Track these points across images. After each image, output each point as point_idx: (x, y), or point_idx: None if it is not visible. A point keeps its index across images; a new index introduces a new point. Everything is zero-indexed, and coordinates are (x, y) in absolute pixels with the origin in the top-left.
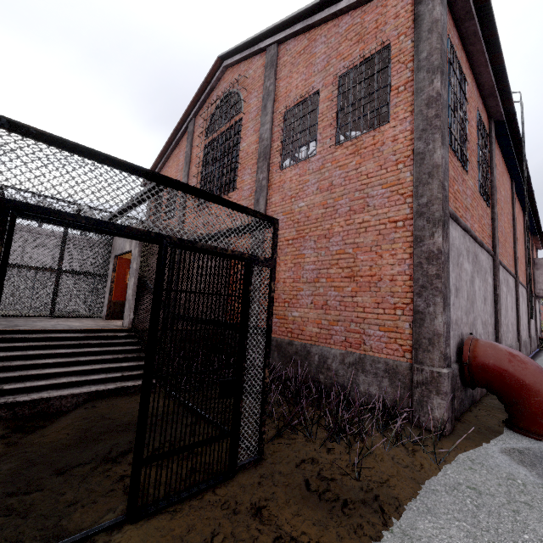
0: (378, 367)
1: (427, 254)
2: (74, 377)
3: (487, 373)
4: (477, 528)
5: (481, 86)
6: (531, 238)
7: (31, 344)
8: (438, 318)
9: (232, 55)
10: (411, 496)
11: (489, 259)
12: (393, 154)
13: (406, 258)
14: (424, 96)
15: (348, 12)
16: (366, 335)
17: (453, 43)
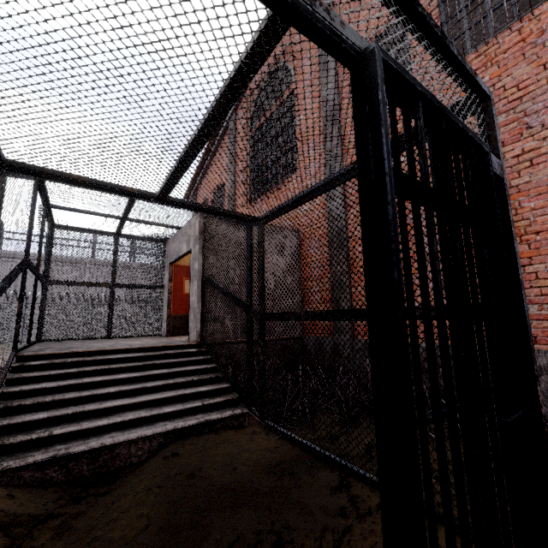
0: None
1: None
2: (142, 411)
3: None
4: None
5: None
6: None
7: (87, 369)
8: None
9: None
10: None
11: None
12: None
13: None
14: None
15: None
16: None
17: None
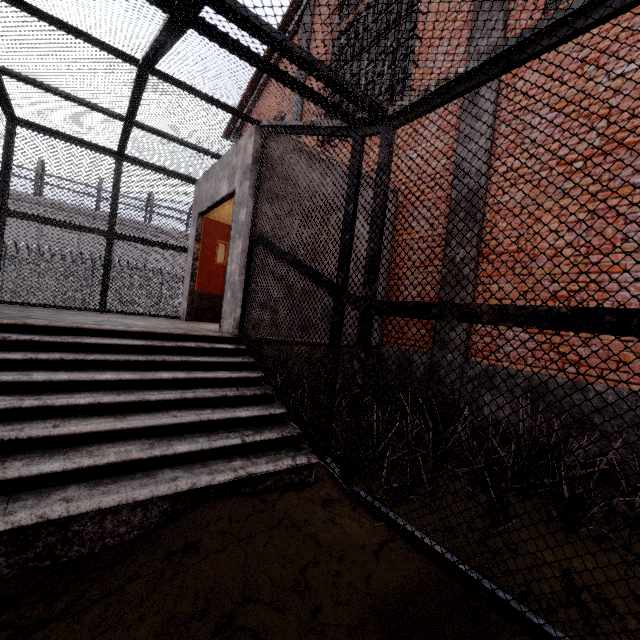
0: None
1: None
2: (135, 448)
3: None
4: None
5: None
6: None
7: (43, 358)
8: None
9: None
10: None
11: None
12: None
13: None
14: None
15: None
16: None
17: None
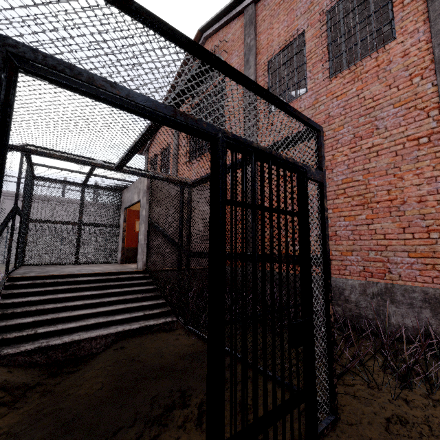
0: (414, 297)
1: None
2: (101, 318)
3: None
4: None
5: None
6: None
7: (61, 288)
8: None
9: (210, 26)
10: None
11: None
12: (404, 70)
13: (438, 175)
14: None
15: None
16: (392, 263)
17: None
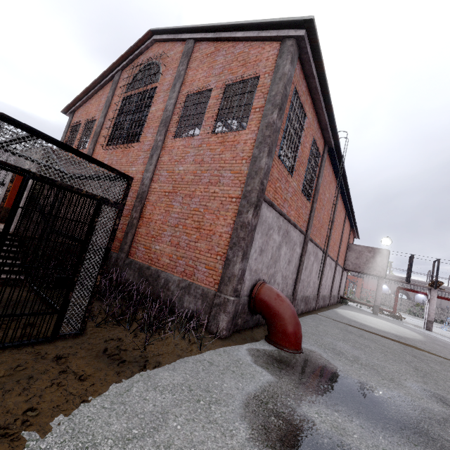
0: (198, 292)
1: (241, 224)
2: None
3: (262, 305)
4: (193, 377)
5: (320, 122)
6: (350, 230)
7: None
8: (237, 265)
9: (161, 33)
10: (170, 363)
11: (301, 236)
12: (242, 152)
13: (231, 223)
14: (266, 120)
15: (243, 41)
16: (197, 270)
17: (300, 90)
